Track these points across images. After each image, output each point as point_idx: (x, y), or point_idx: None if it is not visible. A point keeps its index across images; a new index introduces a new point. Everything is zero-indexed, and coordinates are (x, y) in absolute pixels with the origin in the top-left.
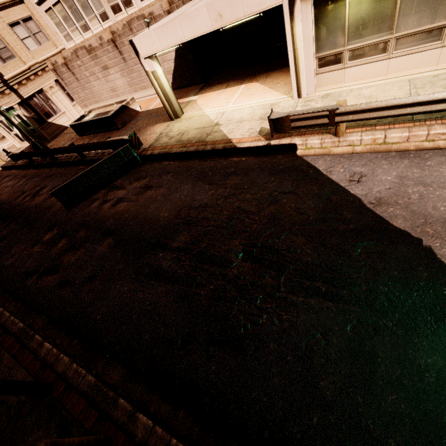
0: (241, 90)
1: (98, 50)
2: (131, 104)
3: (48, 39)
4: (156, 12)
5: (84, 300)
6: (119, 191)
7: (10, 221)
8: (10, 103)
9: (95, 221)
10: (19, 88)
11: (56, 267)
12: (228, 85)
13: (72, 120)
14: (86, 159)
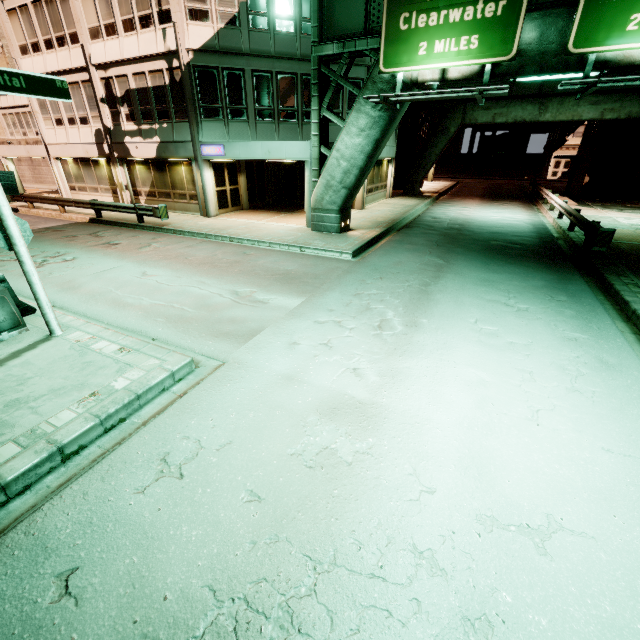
0: None
1: None
2: None
3: None
4: None
5: None
6: None
7: None
8: None
9: None
10: None
11: None
12: None
13: None
14: None
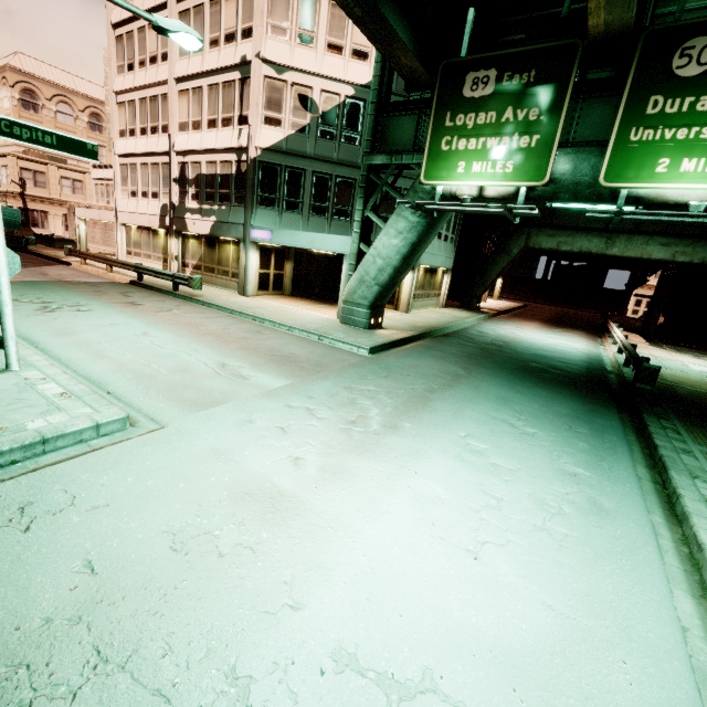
0: None
1: None
2: None
3: (84, 195)
4: None
5: None
6: None
7: None
8: (14, 204)
9: None
10: (30, 202)
11: None
12: None
13: None
14: None
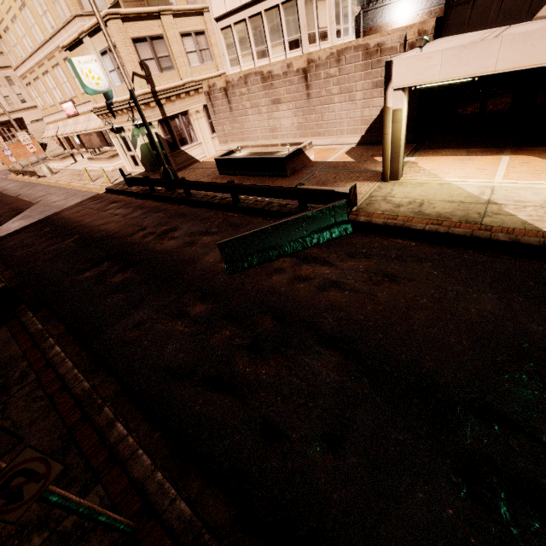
0: (507, 163)
1: (278, 79)
2: (307, 150)
3: (212, 59)
4: (388, 44)
5: (331, 499)
6: (323, 268)
7: (126, 265)
8: (150, 118)
9: (292, 310)
10: (166, 104)
11: (231, 379)
12: (470, 152)
13: (205, 155)
14: (242, 206)
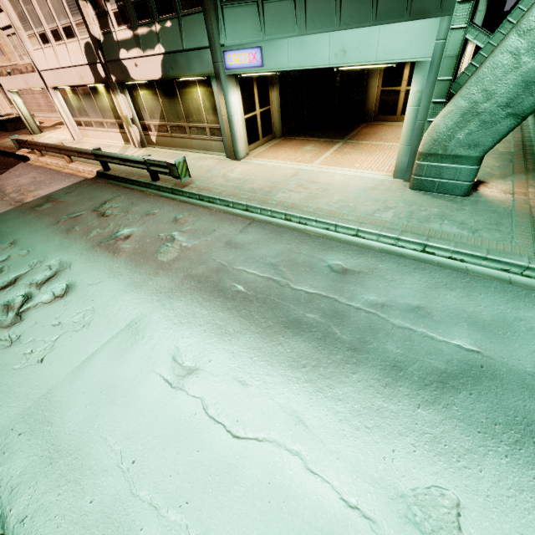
0: None
1: None
2: None
3: (4, 54)
4: None
5: None
6: None
7: None
8: None
9: None
10: None
11: None
12: None
13: None
14: None
